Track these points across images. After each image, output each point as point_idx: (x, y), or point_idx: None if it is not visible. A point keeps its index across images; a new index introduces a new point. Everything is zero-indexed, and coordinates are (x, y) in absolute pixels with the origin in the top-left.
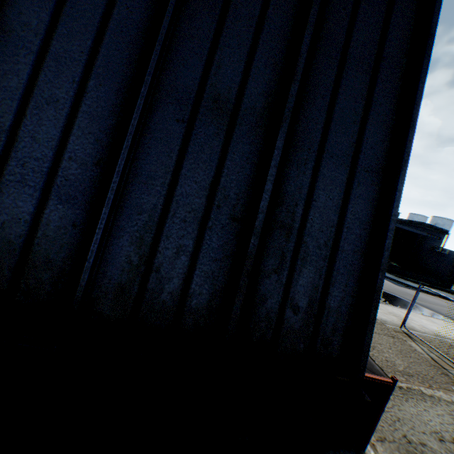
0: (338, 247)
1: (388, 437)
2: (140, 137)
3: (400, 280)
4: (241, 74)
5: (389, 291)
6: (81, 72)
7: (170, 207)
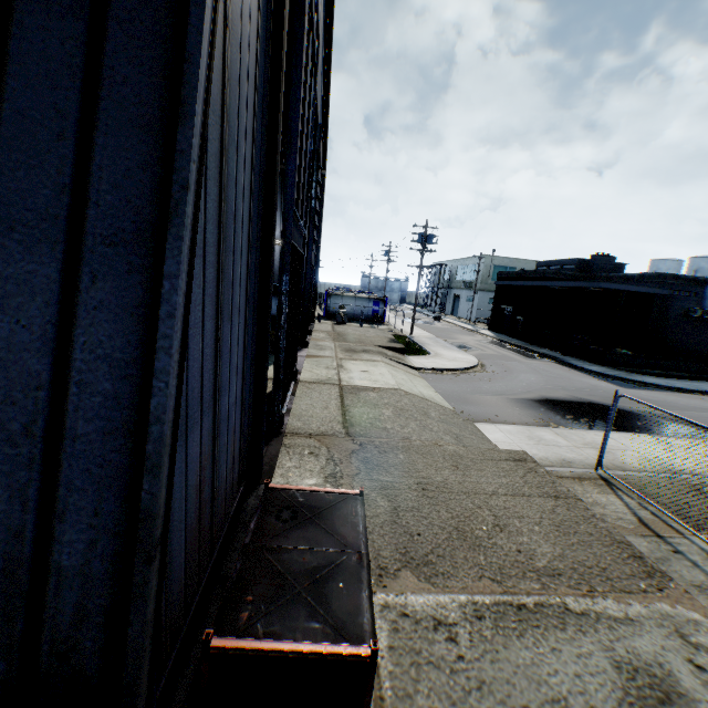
0: (63, 432)
1: None
2: None
3: (632, 377)
4: None
5: (604, 401)
6: None
7: None
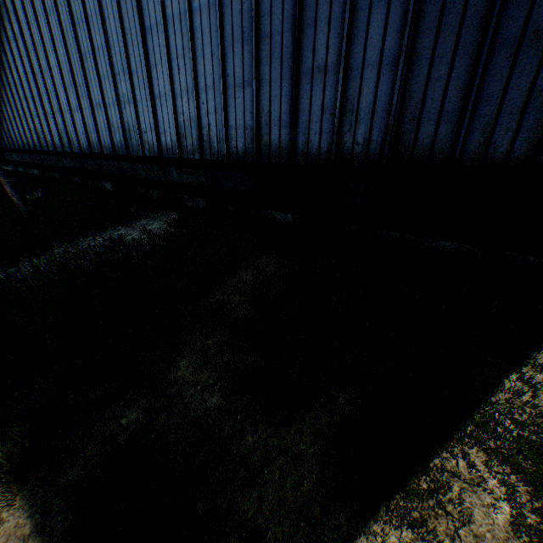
0: None
1: None
2: (483, 78)
3: None
4: None
5: None
6: (450, 57)
7: (501, 109)
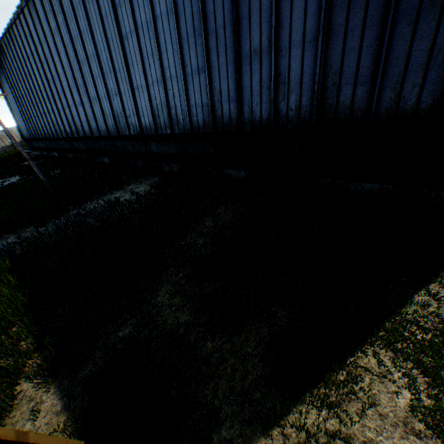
0: None
1: None
2: (389, 44)
3: None
4: None
5: None
6: (361, 30)
7: (407, 69)
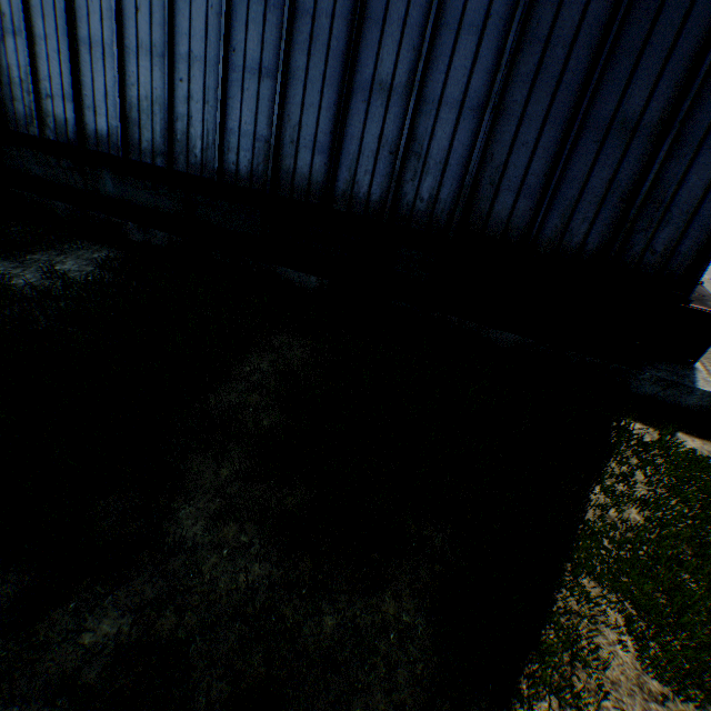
0: (696, 214)
1: None
2: (570, 157)
3: None
4: (645, 99)
5: None
6: (541, 123)
7: (582, 196)
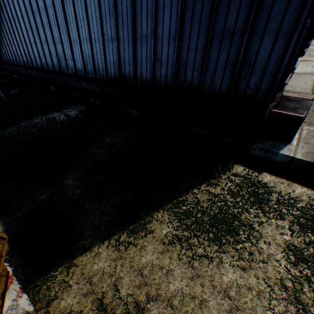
0: (266, 68)
1: (311, 144)
2: (209, 51)
3: None
4: (235, 18)
5: None
6: (197, 39)
7: (217, 67)
